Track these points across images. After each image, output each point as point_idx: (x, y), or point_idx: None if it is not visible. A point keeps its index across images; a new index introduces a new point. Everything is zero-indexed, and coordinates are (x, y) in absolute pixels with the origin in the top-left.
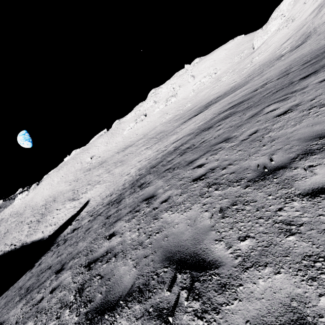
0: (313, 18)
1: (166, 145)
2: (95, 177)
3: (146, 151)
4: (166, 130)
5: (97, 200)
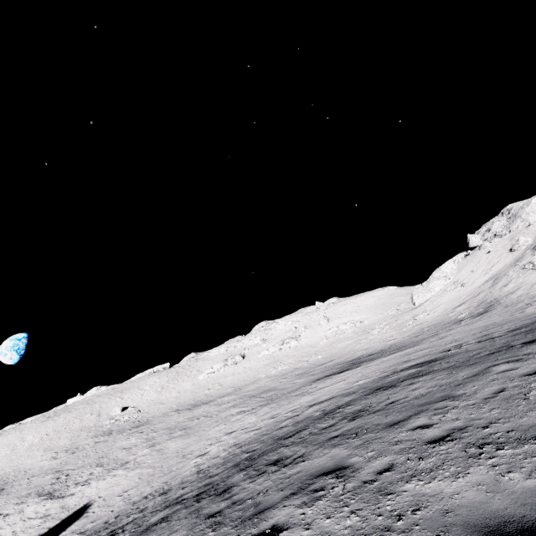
0: (489, 288)
1: (293, 408)
2: (119, 451)
3: (243, 416)
4: (281, 387)
5: (114, 506)
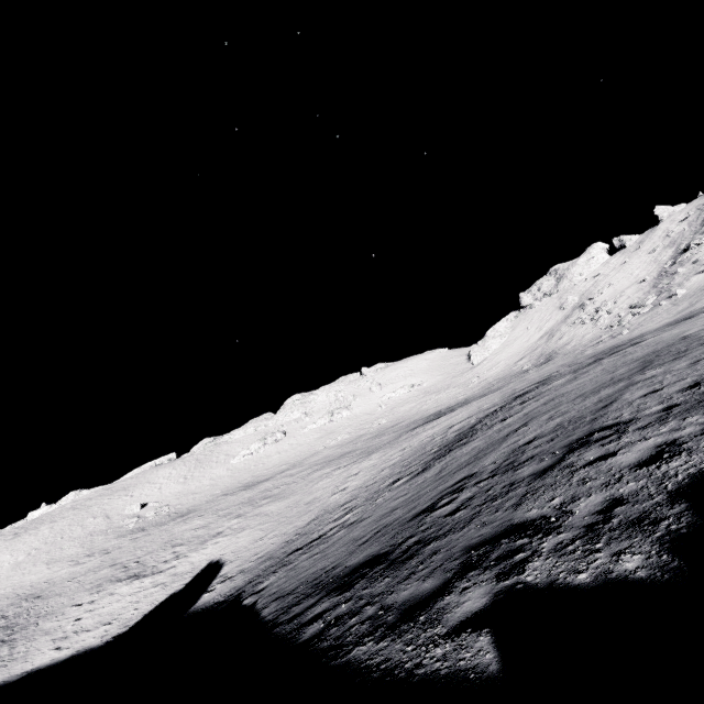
0: (545, 342)
1: (426, 437)
2: (192, 531)
3: (350, 467)
4: (366, 446)
5: (267, 542)
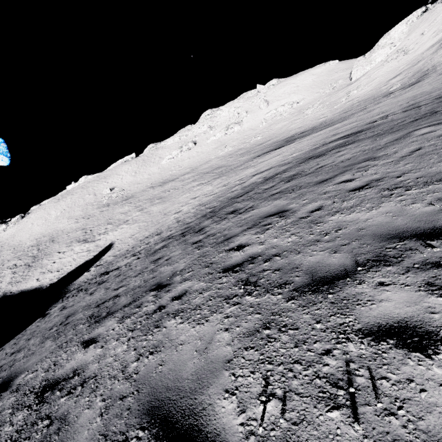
0: (431, 54)
1: (240, 178)
2: (119, 215)
3: (202, 187)
4: (229, 164)
5: (128, 243)
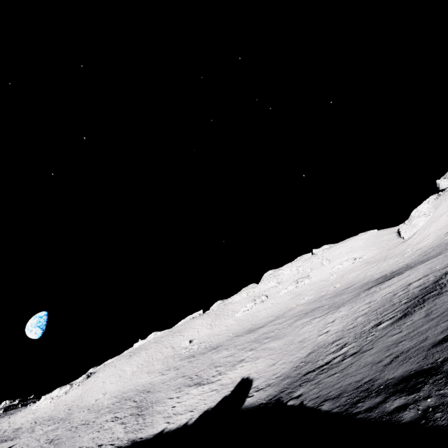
0: None
1: (386, 293)
2: (224, 358)
3: (324, 317)
4: (331, 302)
5: (280, 367)
